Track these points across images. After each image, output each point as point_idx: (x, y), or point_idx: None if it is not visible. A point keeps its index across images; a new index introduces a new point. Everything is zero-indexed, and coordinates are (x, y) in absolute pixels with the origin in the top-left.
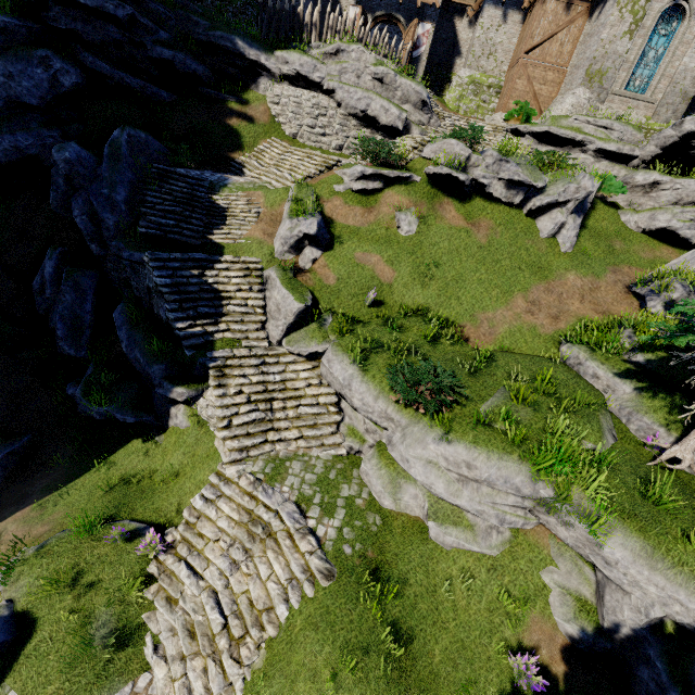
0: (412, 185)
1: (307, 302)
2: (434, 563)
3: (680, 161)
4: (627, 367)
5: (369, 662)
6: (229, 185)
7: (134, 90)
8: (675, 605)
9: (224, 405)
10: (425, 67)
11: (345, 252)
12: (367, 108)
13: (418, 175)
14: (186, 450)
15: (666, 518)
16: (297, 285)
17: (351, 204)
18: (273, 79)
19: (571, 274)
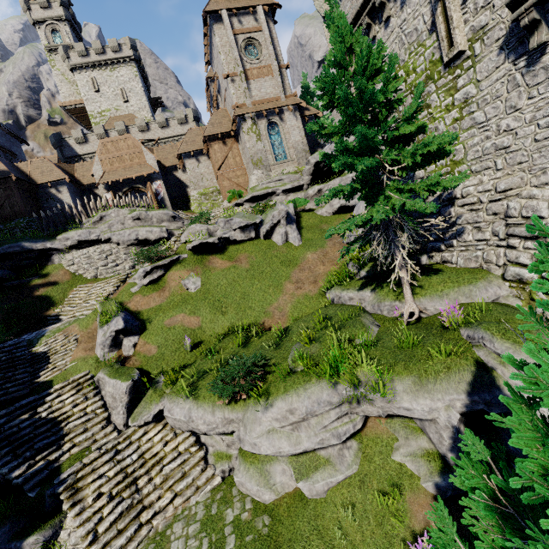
0: (183, 261)
1: (134, 377)
2: (321, 518)
3: (323, 176)
4: (361, 282)
5: None
6: (46, 333)
7: None
8: (457, 403)
9: (84, 520)
10: (171, 201)
11: (157, 325)
12: (137, 236)
13: (185, 253)
14: None
15: (417, 351)
16: (123, 370)
17: (148, 294)
18: (62, 253)
19: (308, 254)
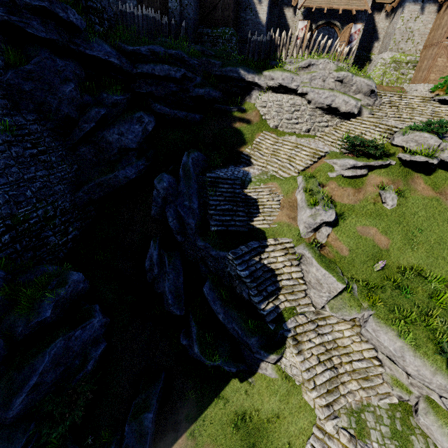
0: (389, 167)
1: (345, 280)
2: None
3: None
4: None
5: None
6: (252, 179)
7: (181, 119)
8: None
9: (306, 368)
10: None
11: (349, 227)
12: (332, 102)
13: (392, 159)
14: (281, 398)
15: None
16: (327, 261)
17: (343, 186)
18: (262, 91)
19: None
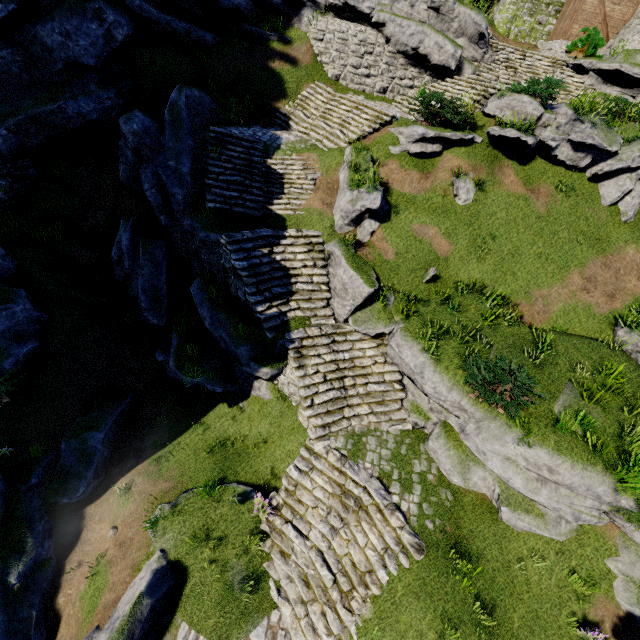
0: (472, 146)
1: (375, 285)
2: (507, 541)
3: None
4: None
5: (466, 629)
6: (282, 146)
7: (179, 35)
8: None
9: (305, 385)
10: None
11: (403, 223)
12: (419, 45)
13: (479, 135)
14: (272, 421)
15: None
16: (360, 263)
17: (407, 168)
18: (317, 11)
19: (631, 247)
